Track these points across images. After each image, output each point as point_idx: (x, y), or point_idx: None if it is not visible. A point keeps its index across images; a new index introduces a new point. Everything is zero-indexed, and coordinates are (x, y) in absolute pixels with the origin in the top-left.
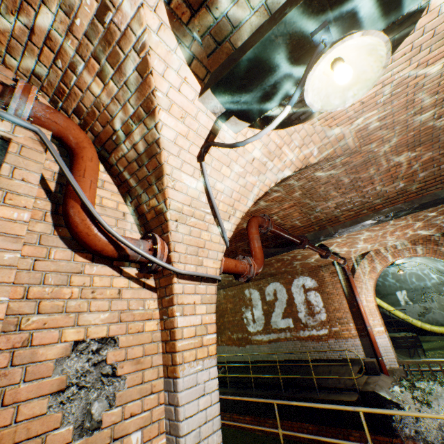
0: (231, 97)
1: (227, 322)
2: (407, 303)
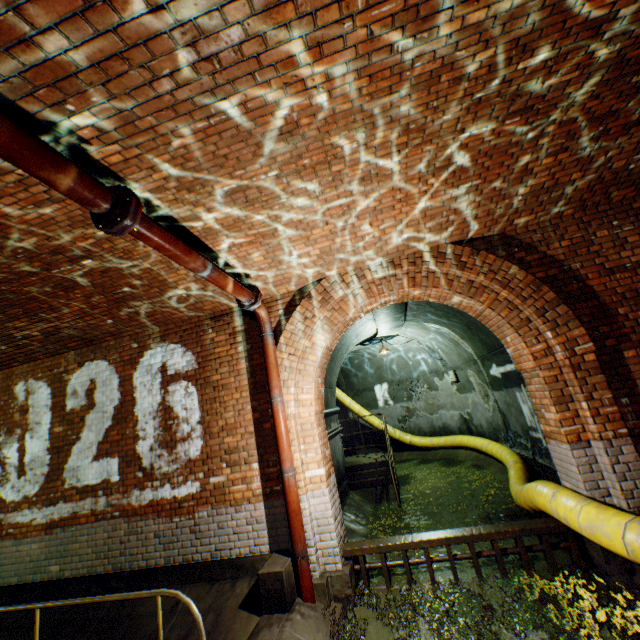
0: None
1: None
2: (387, 403)
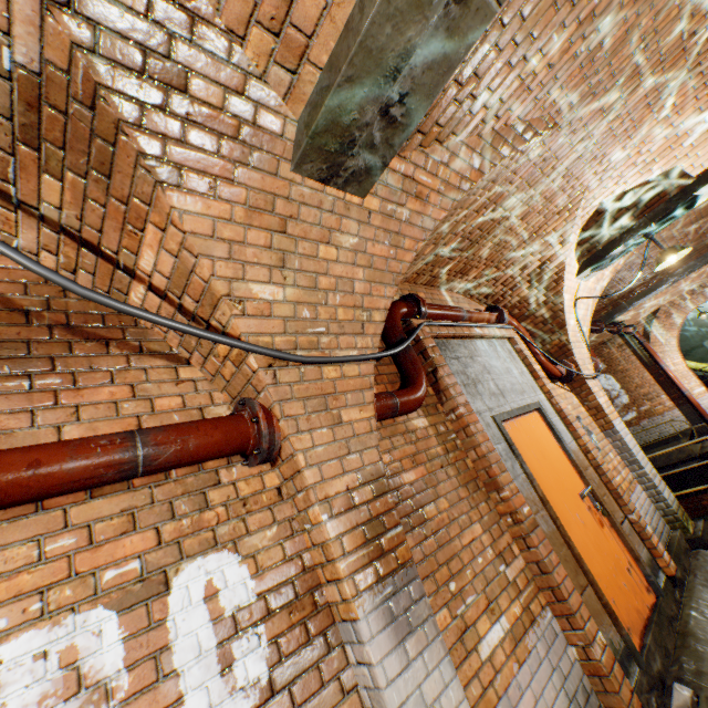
0: (592, 270)
1: None
2: None
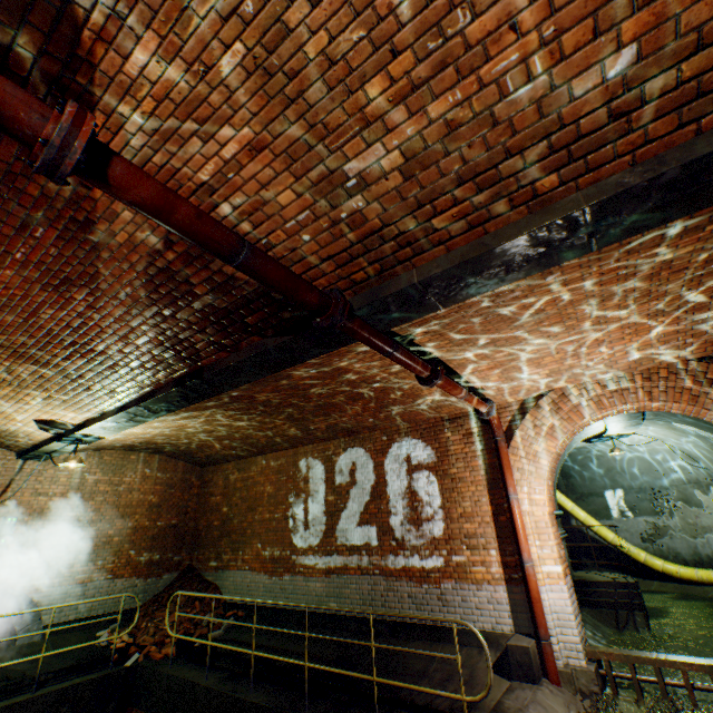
0: None
1: (260, 523)
2: (624, 514)
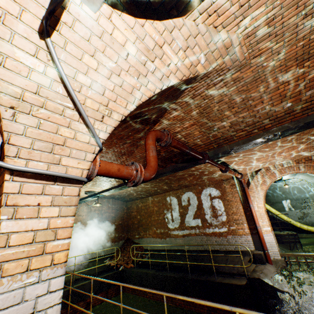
0: None
1: (154, 221)
2: (290, 209)
